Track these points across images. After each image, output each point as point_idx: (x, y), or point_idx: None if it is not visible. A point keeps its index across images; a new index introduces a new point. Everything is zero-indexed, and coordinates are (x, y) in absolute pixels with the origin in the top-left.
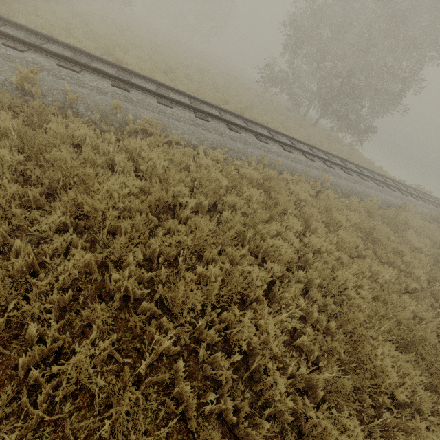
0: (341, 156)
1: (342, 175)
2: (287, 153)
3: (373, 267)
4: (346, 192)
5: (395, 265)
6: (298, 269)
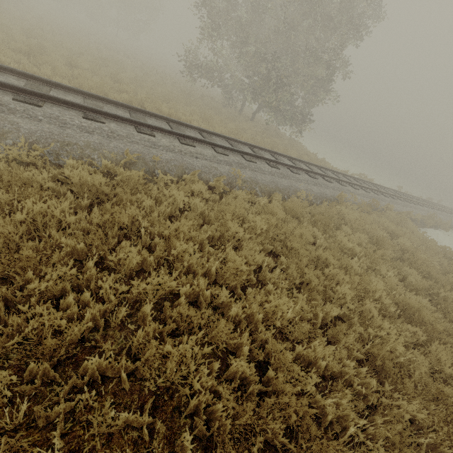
0: (276, 150)
1: (265, 170)
2: (184, 147)
3: (266, 304)
4: (267, 189)
5: (312, 284)
6: (87, 357)
